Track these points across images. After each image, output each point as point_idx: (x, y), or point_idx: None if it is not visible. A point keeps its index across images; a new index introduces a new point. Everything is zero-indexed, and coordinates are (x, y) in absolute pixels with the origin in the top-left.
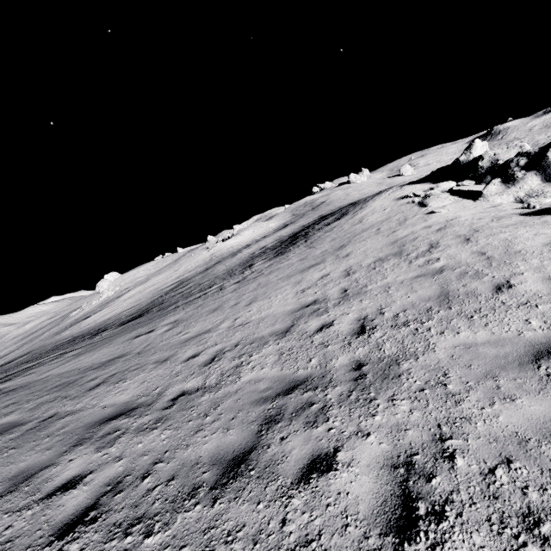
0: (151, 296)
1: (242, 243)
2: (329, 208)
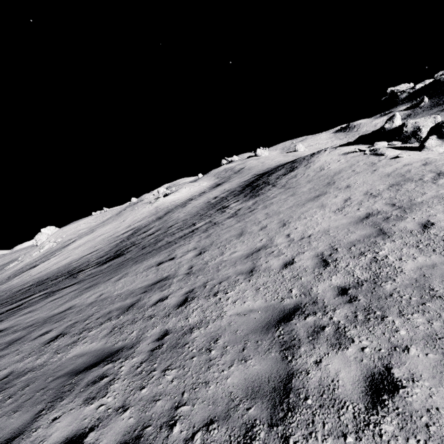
0: (109, 242)
1: (182, 198)
2: (255, 171)
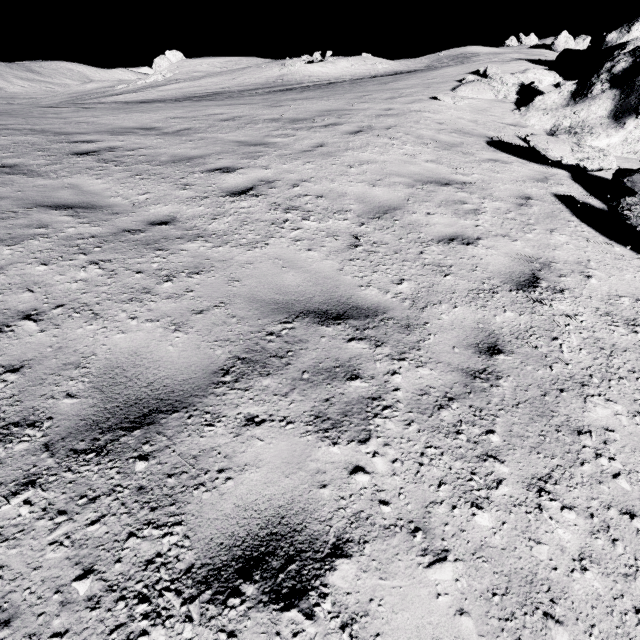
0: (177, 96)
1: (325, 75)
2: None
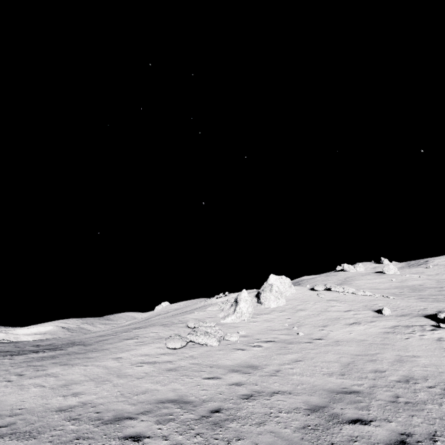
0: None
1: None
2: None
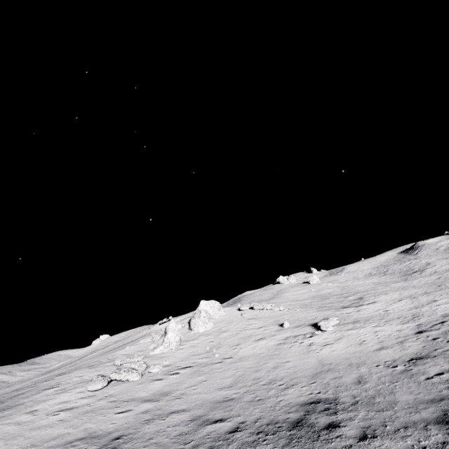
0: None
1: None
2: None
